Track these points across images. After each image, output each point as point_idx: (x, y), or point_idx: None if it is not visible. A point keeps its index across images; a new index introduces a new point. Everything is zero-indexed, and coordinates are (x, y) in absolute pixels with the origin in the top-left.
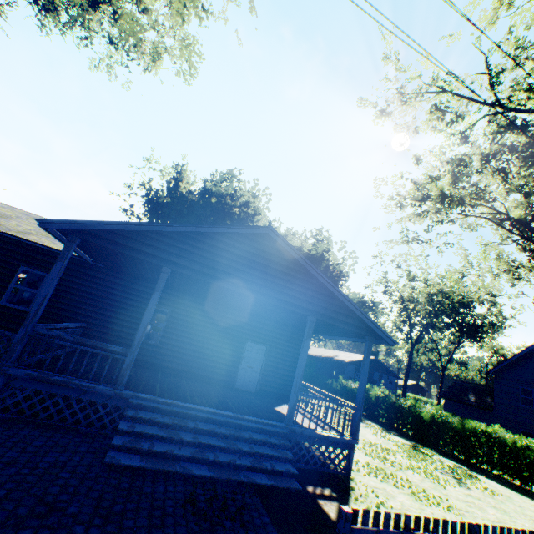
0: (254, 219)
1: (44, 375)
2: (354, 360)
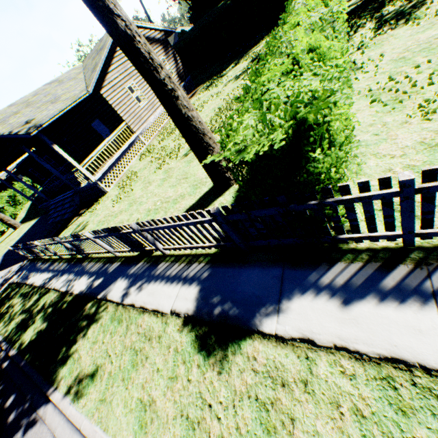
0: None
1: (42, 206)
2: None
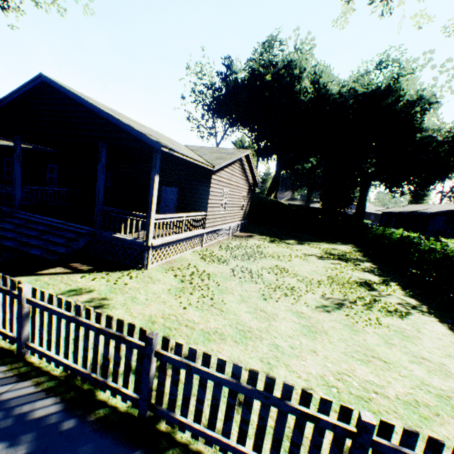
0: (299, 78)
1: None
2: (444, 211)
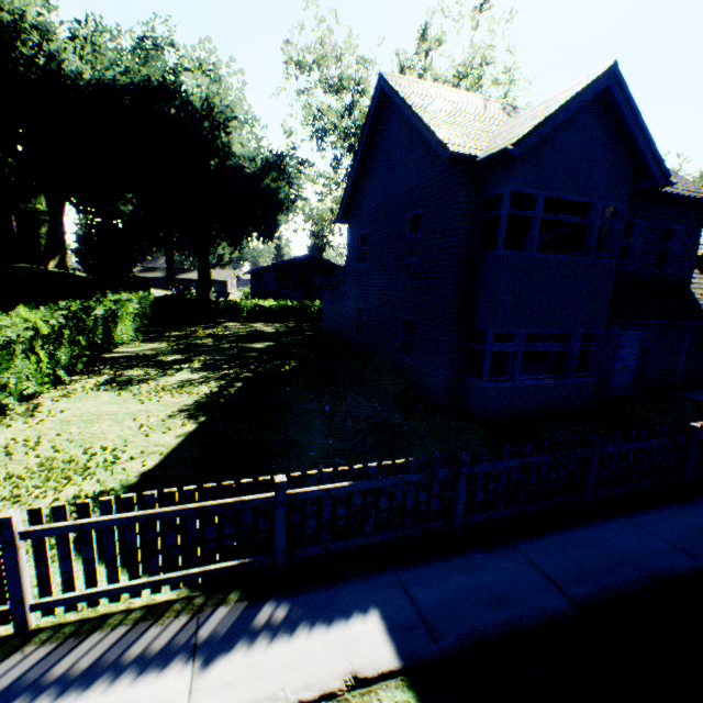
0: (20, 34)
1: None
2: (270, 266)
